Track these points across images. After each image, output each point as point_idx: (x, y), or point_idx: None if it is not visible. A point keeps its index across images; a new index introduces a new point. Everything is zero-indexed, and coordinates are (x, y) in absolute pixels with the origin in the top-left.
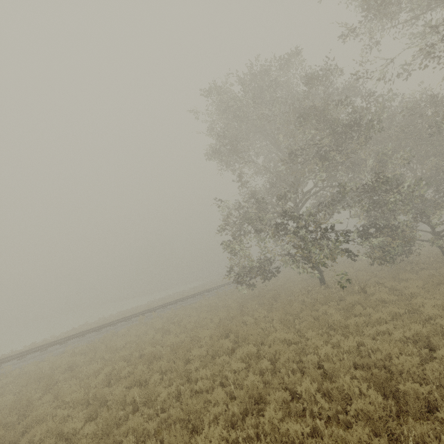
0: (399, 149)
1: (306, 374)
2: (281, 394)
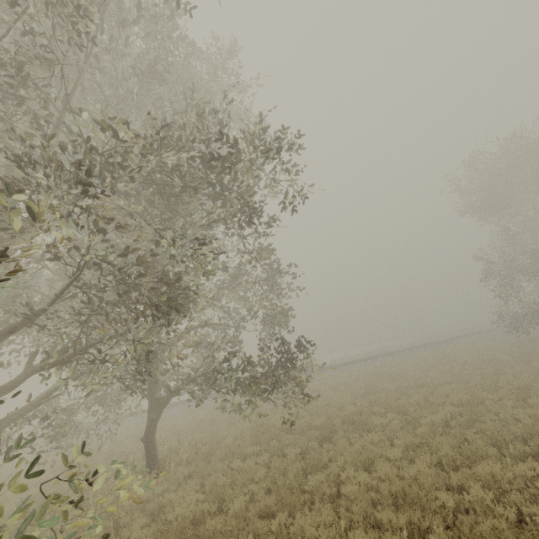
0: None
1: None
2: None
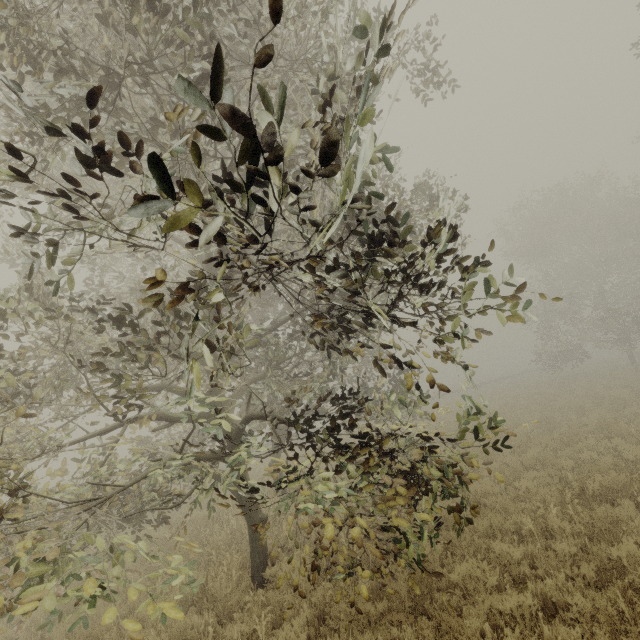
0: None
1: None
2: None
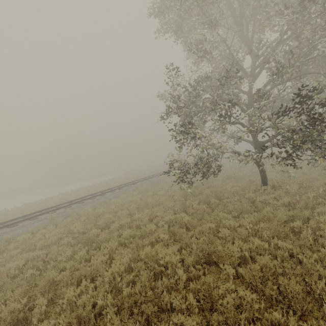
0: None
1: None
2: None
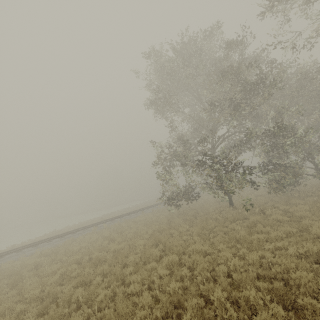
0: (292, 104)
1: (217, 282)
2: (196, 301)
